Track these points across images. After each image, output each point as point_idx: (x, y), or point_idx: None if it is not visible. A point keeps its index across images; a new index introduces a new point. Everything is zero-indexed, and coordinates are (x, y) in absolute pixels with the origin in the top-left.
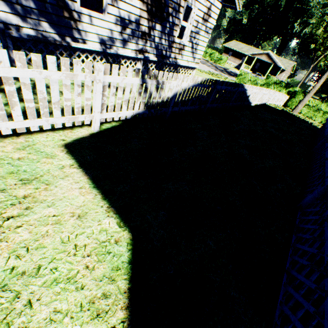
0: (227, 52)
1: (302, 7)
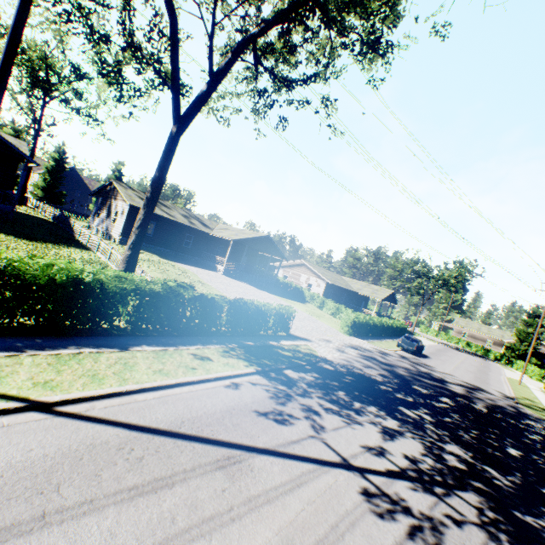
0: None
1: None
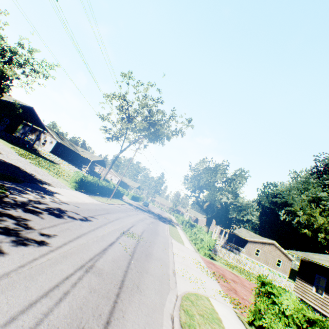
0: (220, 232)
1: (280, 200)
